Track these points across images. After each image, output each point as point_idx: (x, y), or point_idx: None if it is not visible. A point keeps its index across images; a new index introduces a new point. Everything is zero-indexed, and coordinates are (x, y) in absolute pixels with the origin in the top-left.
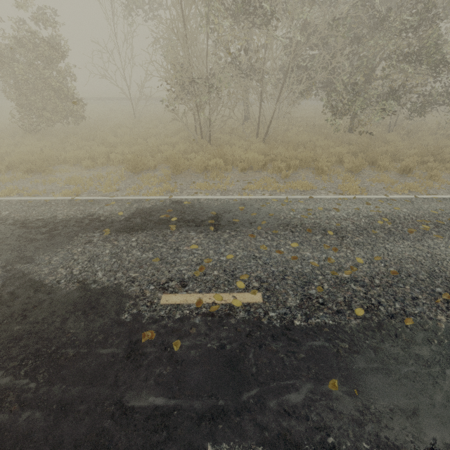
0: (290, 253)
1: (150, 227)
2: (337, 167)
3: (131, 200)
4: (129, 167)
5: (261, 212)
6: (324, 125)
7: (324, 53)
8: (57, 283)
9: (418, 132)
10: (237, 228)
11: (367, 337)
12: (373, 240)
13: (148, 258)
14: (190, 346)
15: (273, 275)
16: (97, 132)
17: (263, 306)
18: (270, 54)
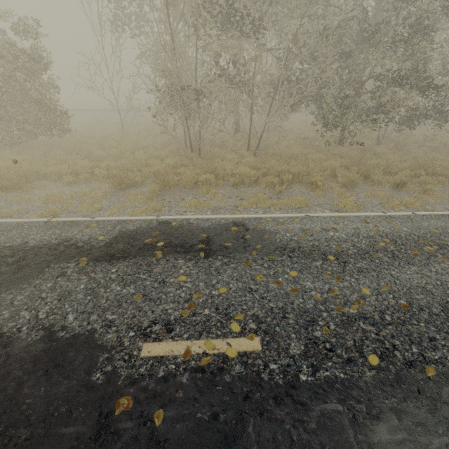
0: (290, 284)
1: (134, 254)
2: (330, 181)
3: (113, 221)
4: (114, 184)
5: (255, 234)
6: (314, 137)
7: (314, 67)
8: (17, 332)
9: (406, 144)
10: (230, 253)
11: (386, 394)
12: (377, 266)
13: (129, 294)
14: (175, 417)
15: (272, 313)
16: (82, 145)
17: (262, 356)
18: (260, 68)
